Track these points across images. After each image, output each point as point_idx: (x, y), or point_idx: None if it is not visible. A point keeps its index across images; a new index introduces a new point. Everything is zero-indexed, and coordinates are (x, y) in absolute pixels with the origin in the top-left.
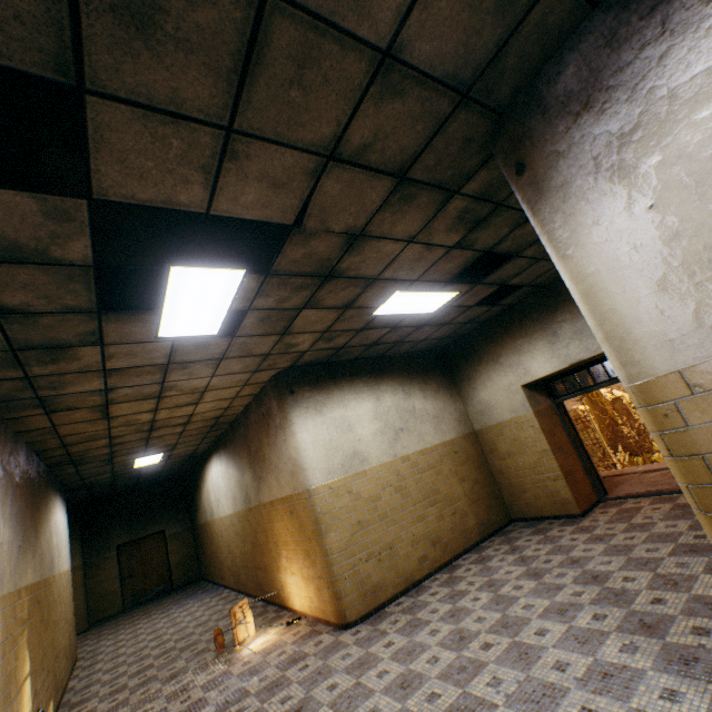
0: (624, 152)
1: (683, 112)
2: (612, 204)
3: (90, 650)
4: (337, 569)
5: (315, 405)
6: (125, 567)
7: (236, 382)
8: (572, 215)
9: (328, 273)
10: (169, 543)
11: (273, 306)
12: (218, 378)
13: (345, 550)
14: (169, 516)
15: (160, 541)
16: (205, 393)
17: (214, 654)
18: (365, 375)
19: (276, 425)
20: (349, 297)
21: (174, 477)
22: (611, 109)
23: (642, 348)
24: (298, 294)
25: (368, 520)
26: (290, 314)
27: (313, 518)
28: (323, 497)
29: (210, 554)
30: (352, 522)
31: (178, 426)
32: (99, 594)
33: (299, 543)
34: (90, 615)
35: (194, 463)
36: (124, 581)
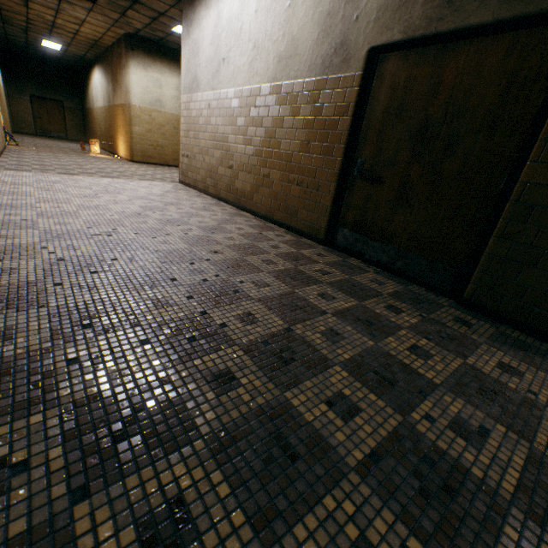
0: (190, 30)
1: (195, 29)
2: (187, 43)
3: (19, 137)
4: (135, 141)
5: (144, 64)
6: (36, 111)
7: (103, 26)
8: (183, 40)
9: (136, 1)
10: (66, 112)
11: (112, 1)
12: (91, 19)
13: (140, 136)
14: (67, 95)
15: (60, 107)
16: (85, 23)
17: (81, 152)
18: (180, 63)
19: (123, 64)
20: (153, 16)
21: (71, 69)
22: (192, 13)
23: (182, 88)
24: (124, 2)
25: (155, 132)
26: (123, 8)
27: (129, 117)
28: (136, 111)
29: (91, 128)
30: (147, 128)
31: (70, 34)
32: (20, 118)
33: (124, 127)
34: (15, 127)
35: (85, 65)
36: (36, 119)
